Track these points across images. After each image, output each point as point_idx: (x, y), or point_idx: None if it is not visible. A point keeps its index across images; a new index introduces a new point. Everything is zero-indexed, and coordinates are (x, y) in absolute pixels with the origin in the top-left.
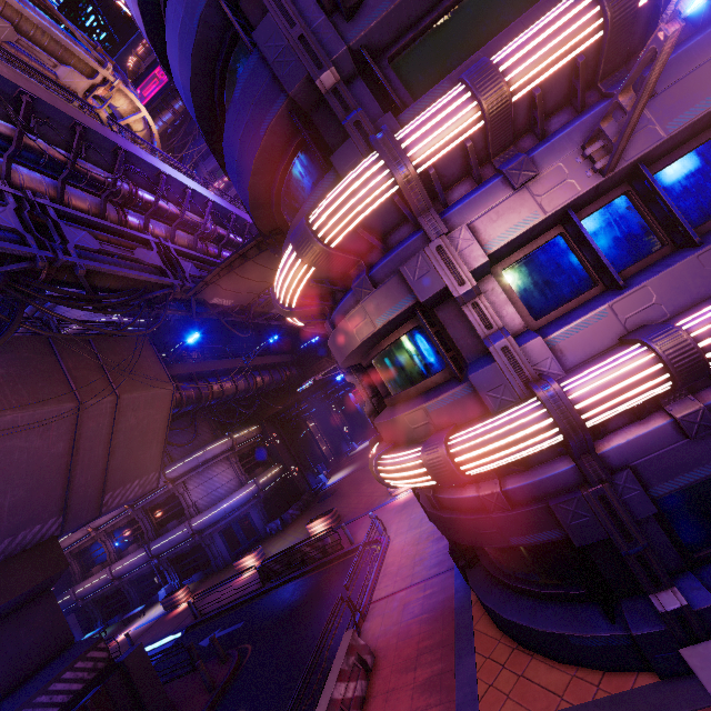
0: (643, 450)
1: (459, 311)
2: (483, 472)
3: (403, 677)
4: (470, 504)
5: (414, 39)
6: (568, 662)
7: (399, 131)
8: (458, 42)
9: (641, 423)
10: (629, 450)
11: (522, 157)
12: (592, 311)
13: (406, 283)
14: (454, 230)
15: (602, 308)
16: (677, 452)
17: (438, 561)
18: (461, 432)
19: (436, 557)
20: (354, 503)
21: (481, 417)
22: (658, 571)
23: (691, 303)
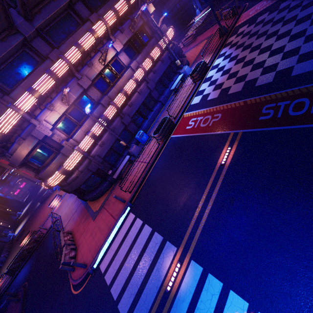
0: (97, 151)
1: (51, 139)
2: (73, 169)
3: (79, 225)
4: (74, 178)
5: (0, 71)
6: (104, 193)
7: (15, 103)
8: (16, 72)
9: (95, 147)
10: (95, 152)
11: (49, 104)
12: (78, 131)
13: (34, 136)
14: (41, 122)
15: (80, 130)
16: (102, 150)
17: (77, 205)
18: (64, 163)
19: (76, 205)
20: (38, 224)
21: (67, 158)
22: (107, 169)
23: (93, 125)
